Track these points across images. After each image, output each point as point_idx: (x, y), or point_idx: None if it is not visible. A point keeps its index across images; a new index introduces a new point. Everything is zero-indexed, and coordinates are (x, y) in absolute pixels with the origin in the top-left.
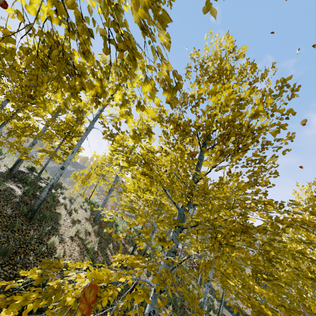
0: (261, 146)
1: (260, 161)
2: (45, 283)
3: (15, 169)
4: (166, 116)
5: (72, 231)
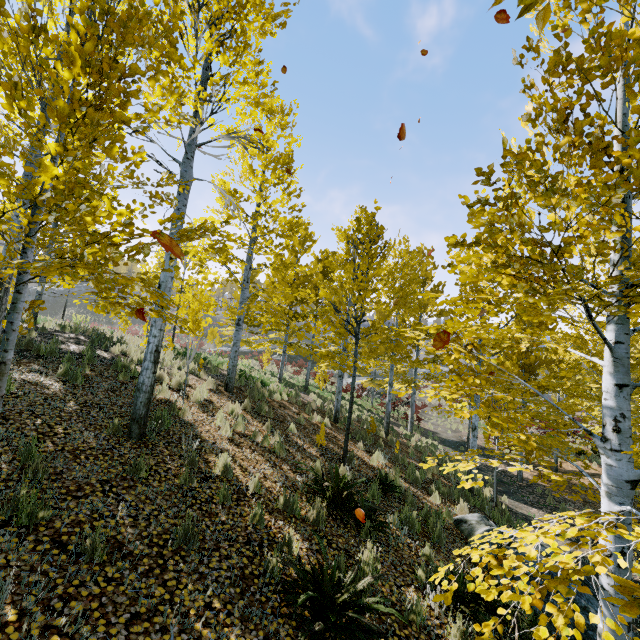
0: None
1: None
2: (287, 551)
3: None
4: None
5: (224, 429)
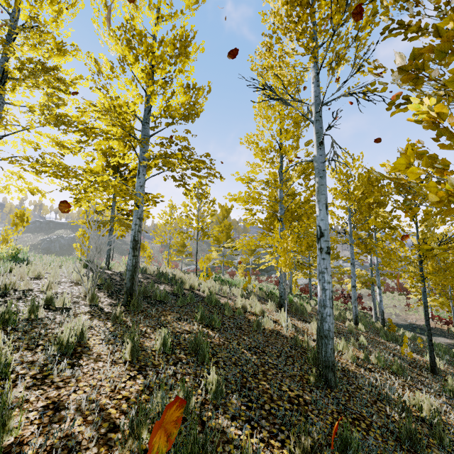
0: None
1: None
2: None
3: (136, 286)
4: None
5: (349, 356)
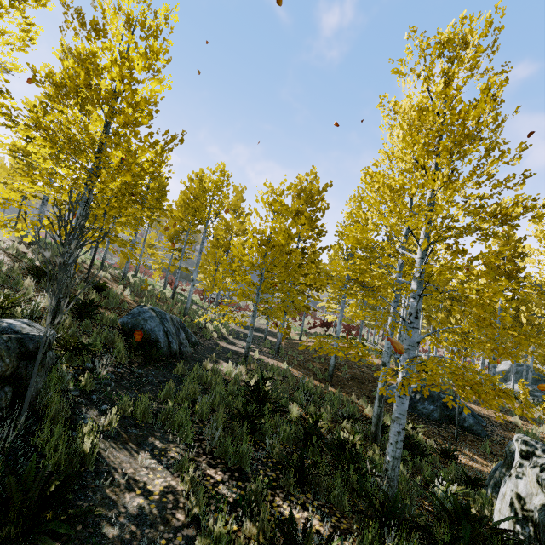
0: (133, 109)
1: (135, 122)
2: None
3: None
4: (41, 77)
5: None
